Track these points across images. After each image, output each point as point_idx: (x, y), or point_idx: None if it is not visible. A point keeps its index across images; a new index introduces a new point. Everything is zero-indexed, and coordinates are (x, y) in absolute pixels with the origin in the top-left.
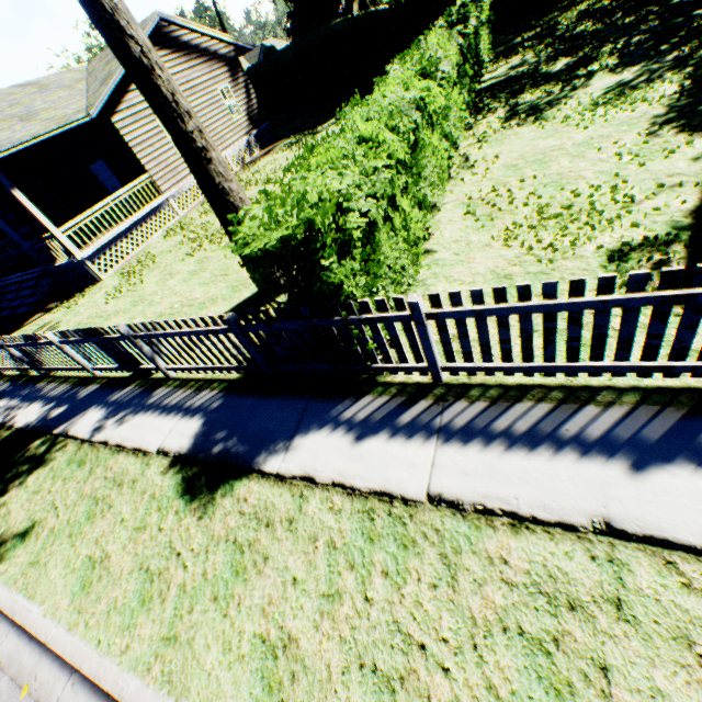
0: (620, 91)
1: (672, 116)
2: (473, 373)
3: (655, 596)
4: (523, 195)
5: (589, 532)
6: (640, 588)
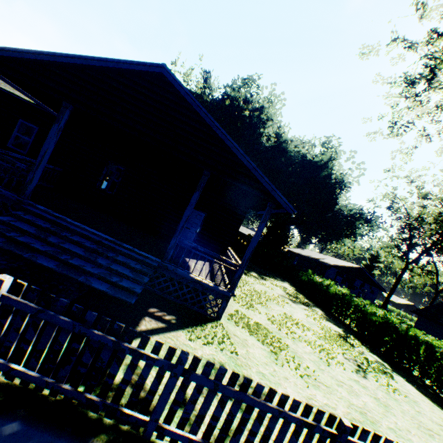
0: None
1: None
2: None
3: None
4: None
5: None
6: None
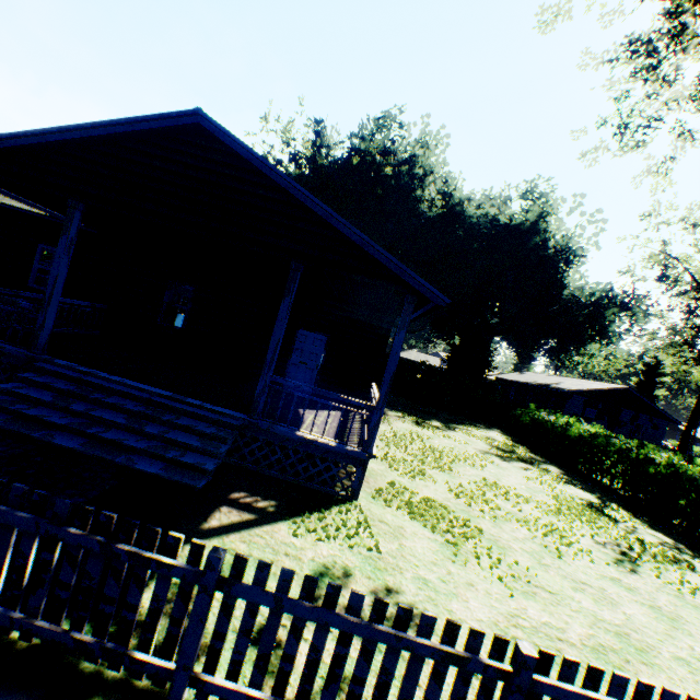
0: None
1: None
2: None
3: None
4: None
5: None
6: None
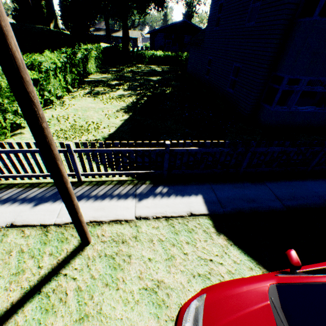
0: (121, 96)
1: (126, 108)
2: (0, 179)
3: (11, 242)
4: (72, 120)
5: (3, 228)
6: (7, 241)
